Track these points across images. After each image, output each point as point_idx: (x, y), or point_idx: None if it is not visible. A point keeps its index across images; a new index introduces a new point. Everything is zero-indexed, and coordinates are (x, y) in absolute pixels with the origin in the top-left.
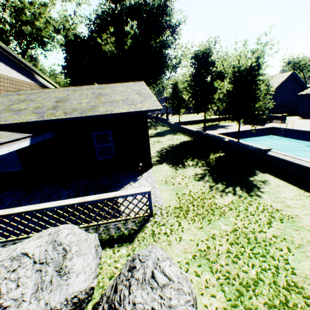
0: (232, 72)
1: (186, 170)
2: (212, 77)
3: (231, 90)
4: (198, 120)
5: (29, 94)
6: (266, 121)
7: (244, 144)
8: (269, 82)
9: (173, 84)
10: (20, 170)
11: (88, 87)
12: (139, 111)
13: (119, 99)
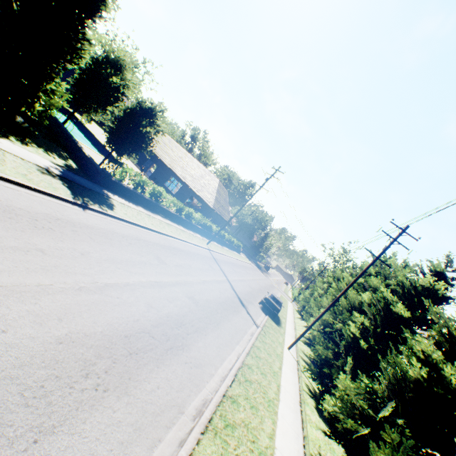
0: None
1: None
2: None
3: None
4: None
5: None
6: (80, 114)
7: None
8: None
9: None
10: None
11: None
12: None
13: None
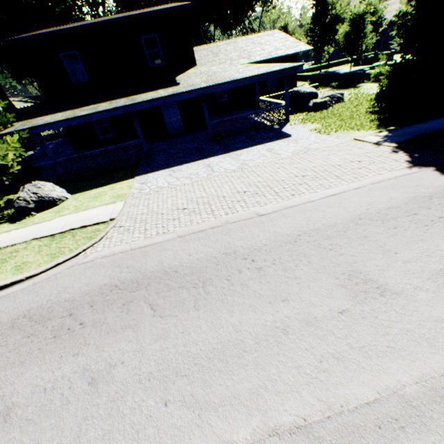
0: (349, 16)
1: (320, 91)
2: (331, 19)
3: (348, 32)
4: (305, 70)
5: (205, 51)
6: (376, 61)
7: (354, 72)
8: (386, 10)
9: (283, 27)
10: (226, 100)
11: (240, 40)
12: (300, 51)
13: (280, 46)
